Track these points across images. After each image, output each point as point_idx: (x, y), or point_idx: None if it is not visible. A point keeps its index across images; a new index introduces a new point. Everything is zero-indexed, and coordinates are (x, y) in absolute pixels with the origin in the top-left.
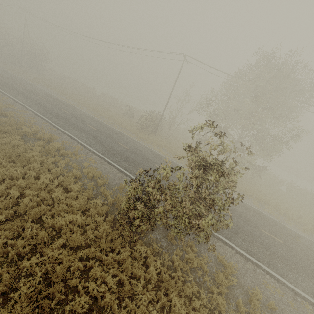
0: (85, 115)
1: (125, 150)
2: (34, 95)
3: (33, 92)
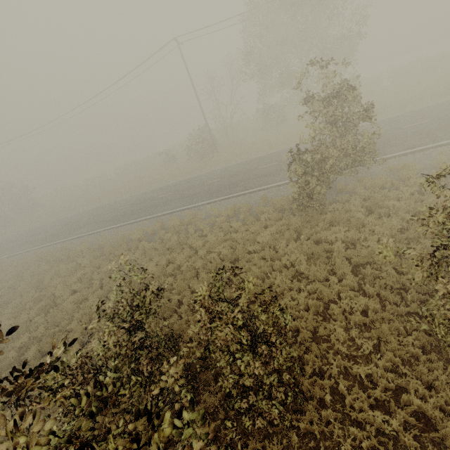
0: (142, 195)
1: (220, 182)
2: (80, 223)
3: (74, 222)
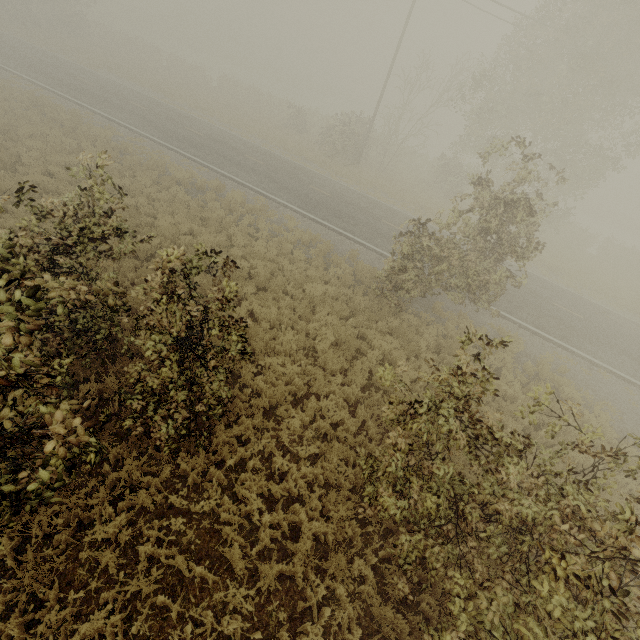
0: (228, 136)
1: (328, 199)
2: (123, 102)
3: (116, 95)
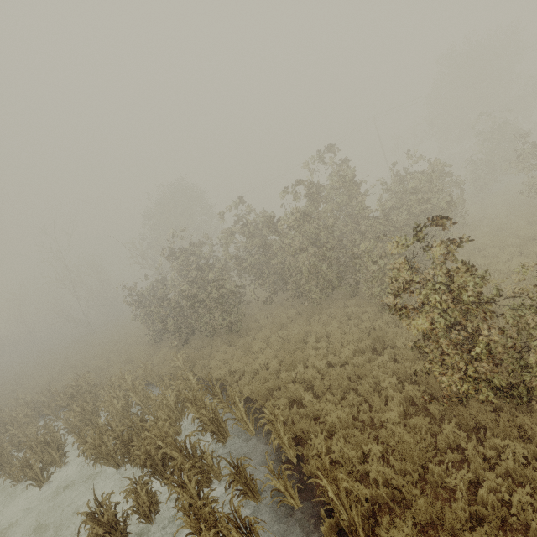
0: None
1: None
2: None
3: None
